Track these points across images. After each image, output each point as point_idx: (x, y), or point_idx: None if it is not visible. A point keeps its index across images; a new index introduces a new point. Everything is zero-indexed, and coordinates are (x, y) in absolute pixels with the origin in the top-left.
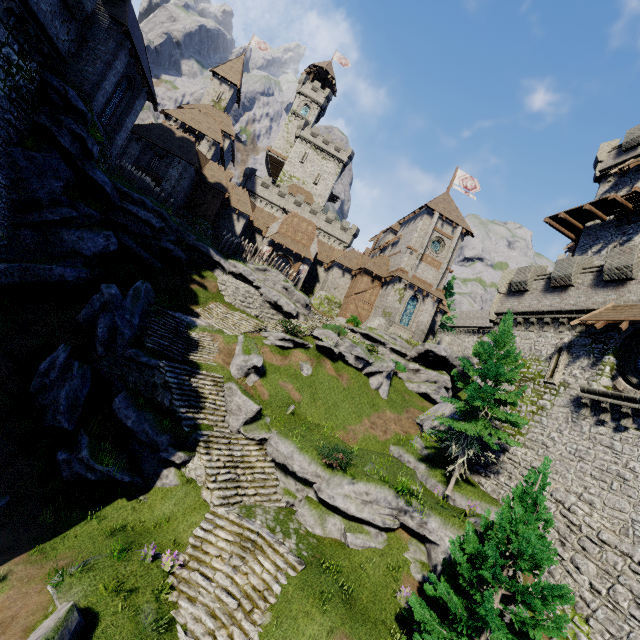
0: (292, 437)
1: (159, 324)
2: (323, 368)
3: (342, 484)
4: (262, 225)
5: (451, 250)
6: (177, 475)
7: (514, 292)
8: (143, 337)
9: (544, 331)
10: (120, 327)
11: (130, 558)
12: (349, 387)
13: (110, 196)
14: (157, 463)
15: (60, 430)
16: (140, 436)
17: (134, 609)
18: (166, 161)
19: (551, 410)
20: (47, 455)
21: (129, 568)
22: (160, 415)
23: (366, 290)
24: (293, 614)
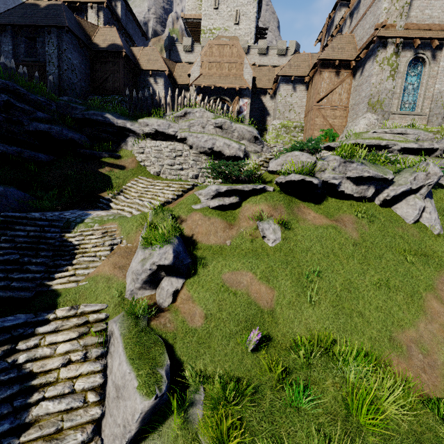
0: None
1: (1, 242)
2: (302, 219)
3: None
4: (186, 80)
5: None
6: None
7: None
8: None
9: None
10: None
11: None
12: (363, 238)
13: None
14: None
15: None
16: None
17: None
18: (39, 40)
19: None
20: None
21: None
22: None
23: (331, 90)
24: None
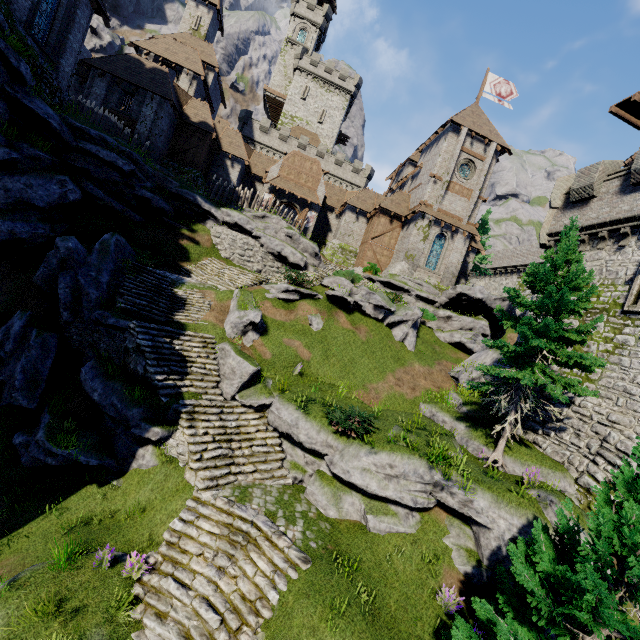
0: (297, 401)
1: (135, 282)
2: (336, 321)
3: (359, 455)
4: (261, 171)
5: (484, 173)
6: (155, 454)
7: (574, 203)
8: (116, 297)
9: (621, 246)
10: (83, 286)
11: (83, 564)
12: (368, 340)
13: (60, 133)
14: (131, 441)
15: (21, 409)
16: (108, 411)
17: (76, 637)
18: (137, 99)
19: (636, 347)
20: (6, 438)
21: (79, 579)
22: (131, 385)
23: (384, 233)
24: (293, 636)
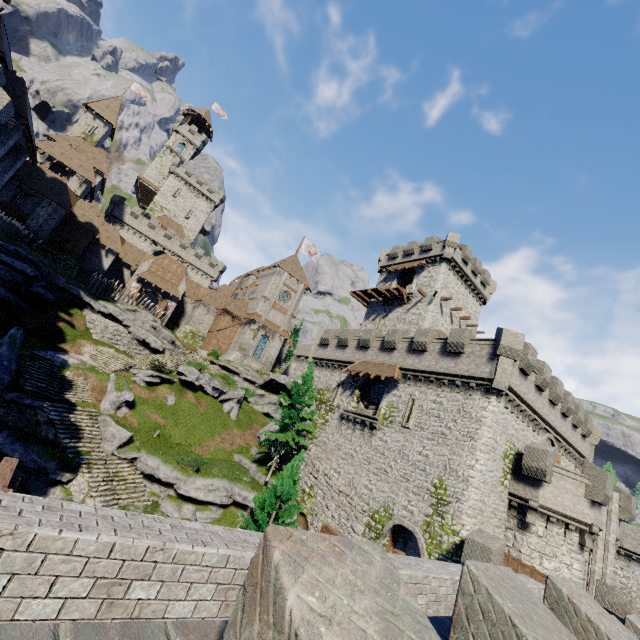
0: (158, 454)
1: (34, 367)
2: (185, 398)
3: (195, 481)
4: (131, 260)
5: (295, 301)
6: (63, 491)
7: (323, 344)
8: (20, 380)
9: (334, 372)
10: None
11: None
12: (206, 412)
13: None
14: (44, 484)
15: None
16: (28, 464)
17: None
18: (34, 200)
19: (331, 422)
20: None
21: None
22: (46, 446)
23: (227, 327)
24: None
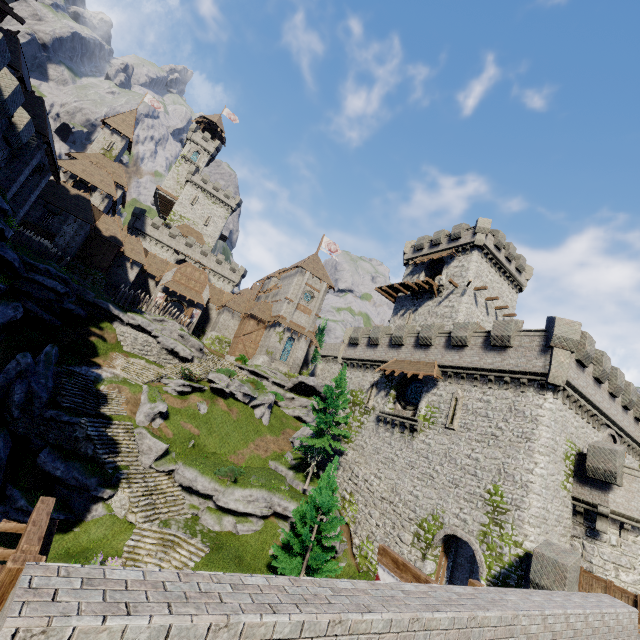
0: (195, 465)
1: (70, 383)
2: (217, 406)
3: (234, 492)
4: (155, 271)
5: (319, 301)
6: (105, 507)
7: (352, 344)
8: (57, 397)
9: (366, 372)
10: (37, 391)
11: None
12: (238, 419)
13: (17, 269)
14: (86, 501)
15: None
16: (70, 482)
17: None
18: (60, 218)
19: (367, 424)
20: None
21: None
22: (86, 463)
23: (253, 332)
24: None
